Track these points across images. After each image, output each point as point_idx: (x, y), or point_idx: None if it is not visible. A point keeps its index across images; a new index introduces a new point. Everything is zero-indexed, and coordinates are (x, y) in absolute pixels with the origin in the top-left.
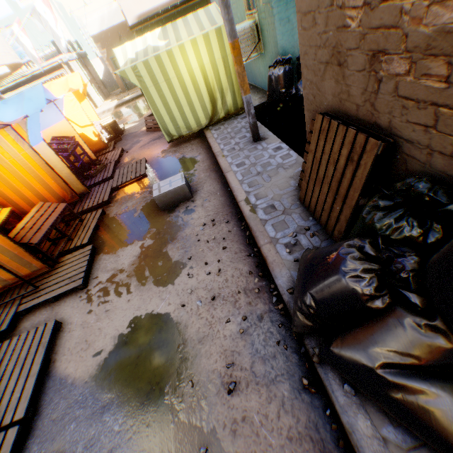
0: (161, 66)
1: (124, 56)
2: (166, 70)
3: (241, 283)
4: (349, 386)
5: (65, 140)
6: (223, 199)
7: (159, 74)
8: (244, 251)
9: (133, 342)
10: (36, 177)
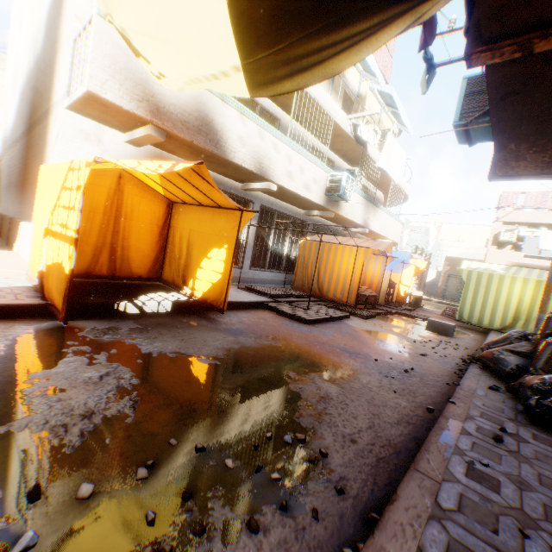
0: (488, 279)
1: (468, 265)
2: (491, 283)
3: (453, 354)
4: (480, 366)
5: (390, 281)
6: (472, 346)
7: (483, 282)
8: (466, 354)
9: (382, 334)
10: (371, 280)
